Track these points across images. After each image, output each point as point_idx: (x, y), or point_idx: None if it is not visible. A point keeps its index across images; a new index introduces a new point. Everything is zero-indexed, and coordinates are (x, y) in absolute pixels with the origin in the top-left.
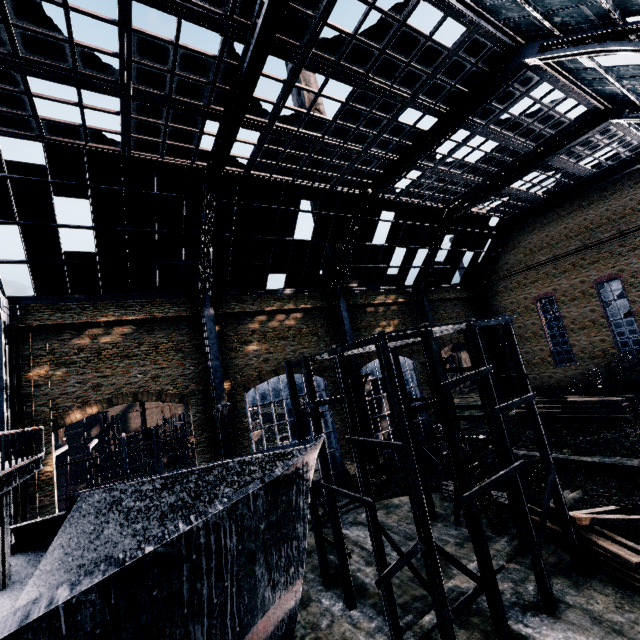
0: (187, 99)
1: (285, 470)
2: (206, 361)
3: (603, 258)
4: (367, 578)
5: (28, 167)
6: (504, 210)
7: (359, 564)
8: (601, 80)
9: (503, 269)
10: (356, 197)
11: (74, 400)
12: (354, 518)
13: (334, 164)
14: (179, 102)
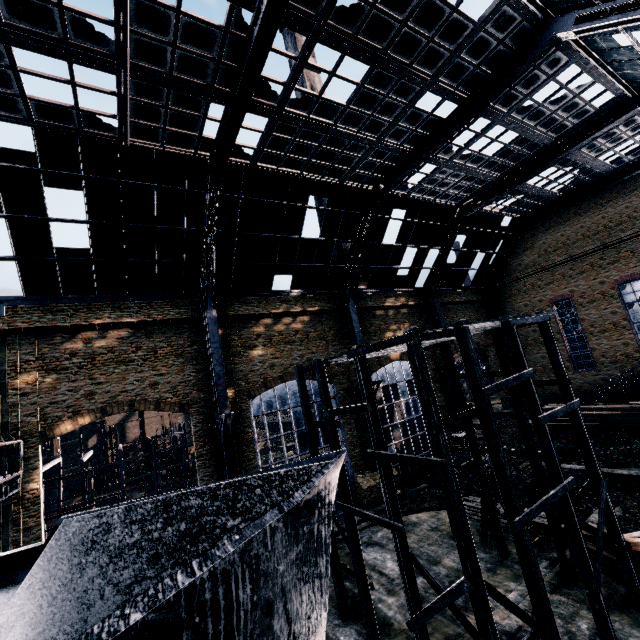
0: (190, 78)
1: (306, 494)
2: (208, 367)
3: (624, 257)
4: (390, 611)
5: (16, 154)
6: (517, 209)
7: (379, 593)
8: (634, 61)
9: (516, 271)
10: (366, 193)
11: (64, 409)
12: (369, 538)
13: (345, 156)
14: (181, 81)
